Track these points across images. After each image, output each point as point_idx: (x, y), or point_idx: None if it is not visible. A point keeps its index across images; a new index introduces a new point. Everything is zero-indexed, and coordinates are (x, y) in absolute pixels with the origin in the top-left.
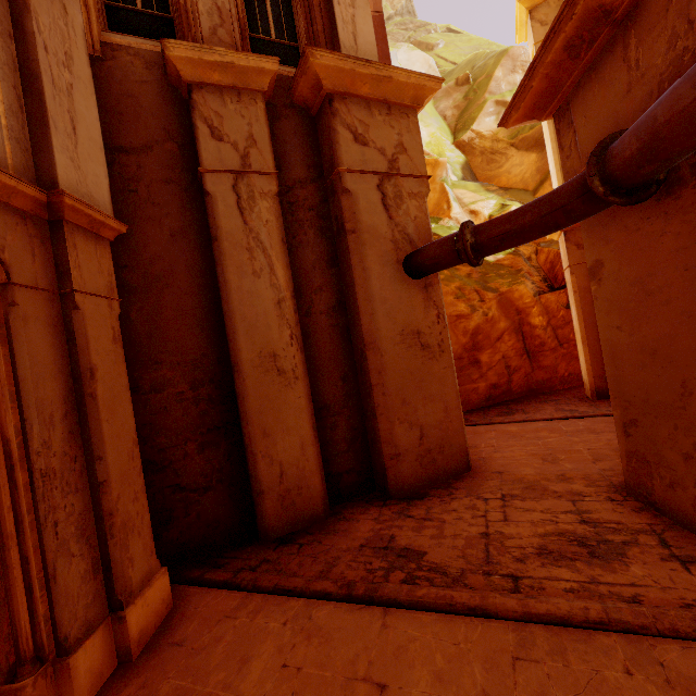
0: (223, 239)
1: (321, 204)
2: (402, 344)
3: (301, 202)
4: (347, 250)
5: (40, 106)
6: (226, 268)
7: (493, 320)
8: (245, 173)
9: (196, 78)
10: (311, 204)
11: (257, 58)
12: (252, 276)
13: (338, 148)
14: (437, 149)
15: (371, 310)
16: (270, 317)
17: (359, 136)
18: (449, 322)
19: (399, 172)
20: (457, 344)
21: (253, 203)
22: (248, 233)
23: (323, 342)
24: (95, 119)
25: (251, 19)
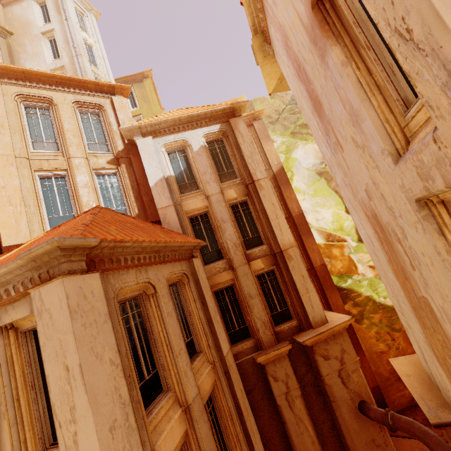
0: (287, 423)
1: (314, 380)
2: (367, 448)
3: (307, 383)
4: (332, 407)
5: (251, 444)
6: (291, 434)
7: (403, 350)
8: (288, 391)
9: (265, 362)
10: (311, 382)
11: (284, 348)
12: (301, 435)
13: (319, 367)
14: (338, 224)
15: (350, 437)
16: (311, 450)
17: (325, 356)
18: (376, 356)
19: (345, 363)
20: (384, 370)
21: (294, 402)
22: (295, 416)
23: (330, 446)
24: (252, 417)
25: (270, 306)
